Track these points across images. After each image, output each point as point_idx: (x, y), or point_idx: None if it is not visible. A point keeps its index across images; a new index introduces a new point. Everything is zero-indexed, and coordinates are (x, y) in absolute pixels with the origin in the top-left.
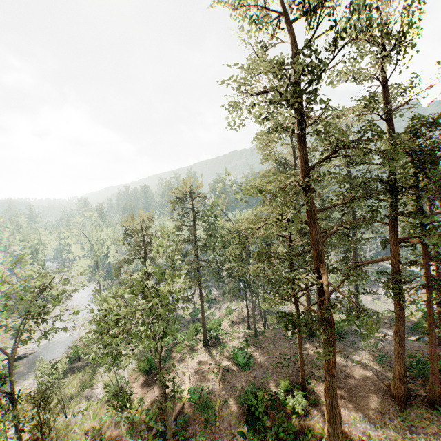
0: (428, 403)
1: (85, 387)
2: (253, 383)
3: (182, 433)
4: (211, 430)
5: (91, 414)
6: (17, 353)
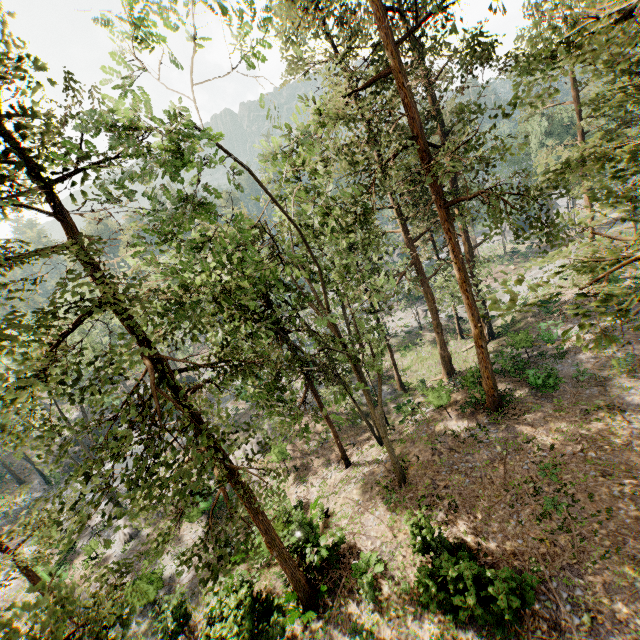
0: None
1: None
2: None
3: None
4: None
5: None
6: None
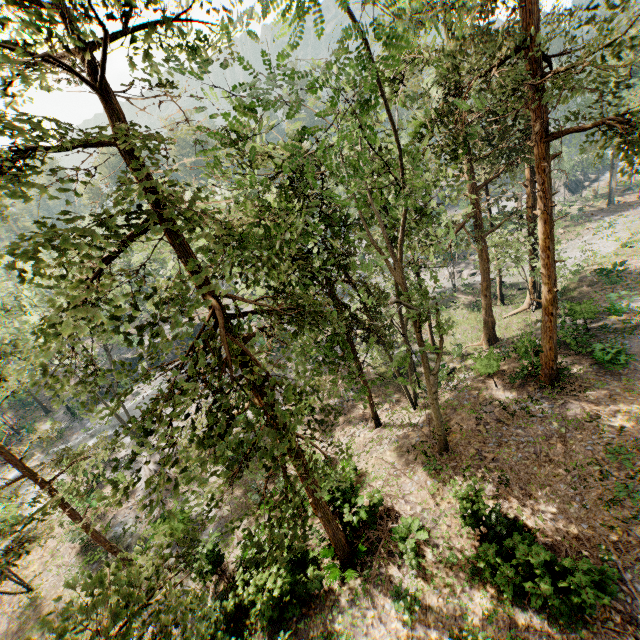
0: None
1: None
2: None
3: None
4: None
5: None
6: None
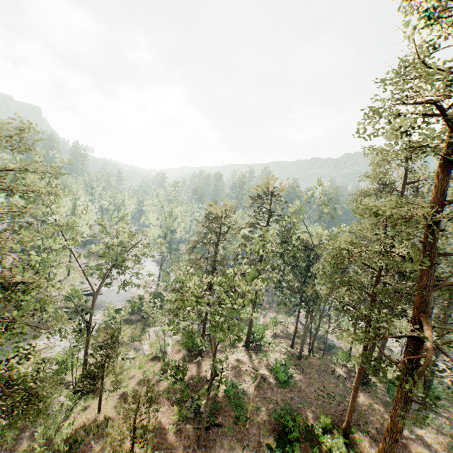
0: None
1: (135, 339)
2: (291, 404)
3: (213, 419)
4: (240, 429)
5: (137, 365)
6: (89, 289)
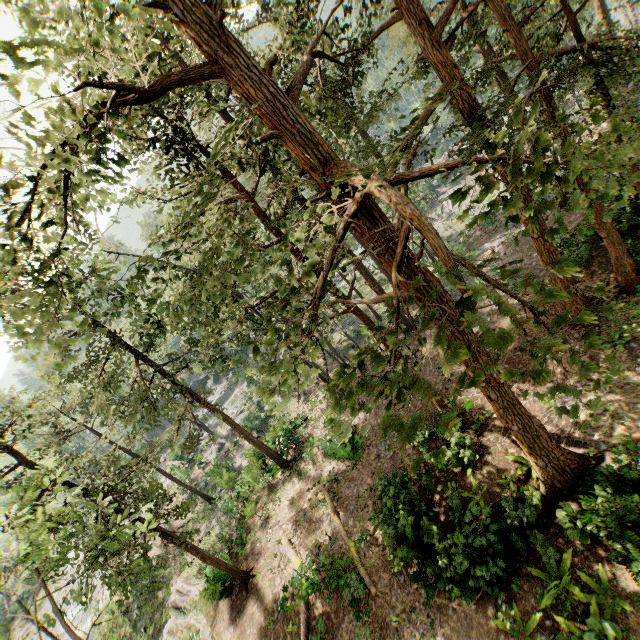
0: (620, 292)
1: None
2: (382, 474)
3: None
4: (372, 609)
5: None
6: None
